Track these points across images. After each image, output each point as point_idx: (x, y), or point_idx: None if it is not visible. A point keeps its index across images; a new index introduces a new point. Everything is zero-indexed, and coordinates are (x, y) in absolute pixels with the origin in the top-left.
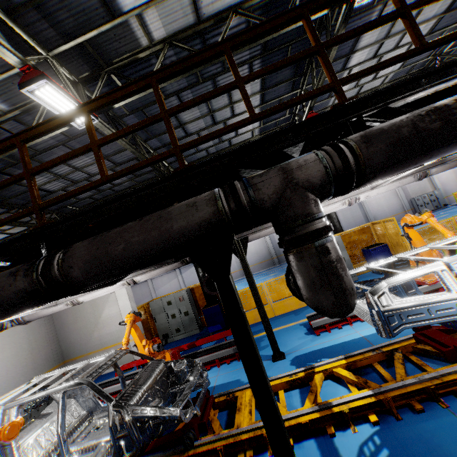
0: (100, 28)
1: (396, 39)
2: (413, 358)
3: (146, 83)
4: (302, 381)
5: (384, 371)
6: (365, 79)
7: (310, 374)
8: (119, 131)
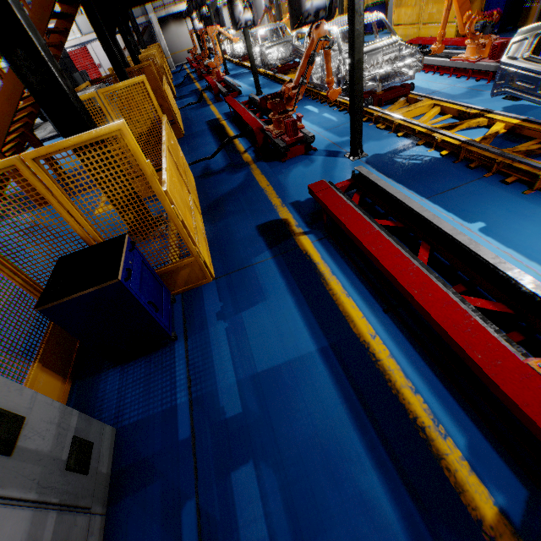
0: None
1: None
2: None
3: None
4: None
5: None
6: None
7: None
8: None
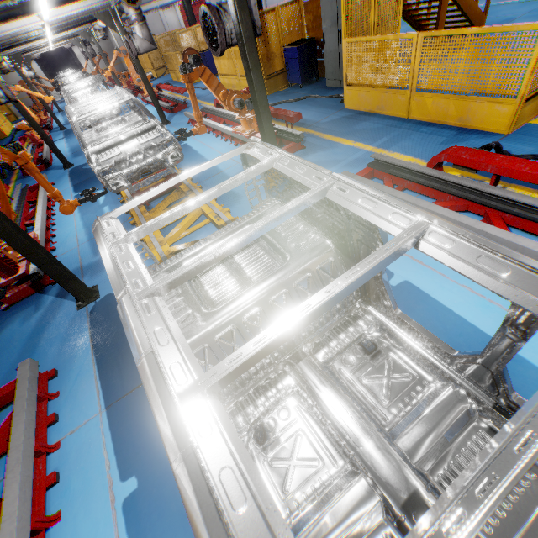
0: None
1: None
2: None
3: None
4: None
5: None
6: None
7: None
8: None
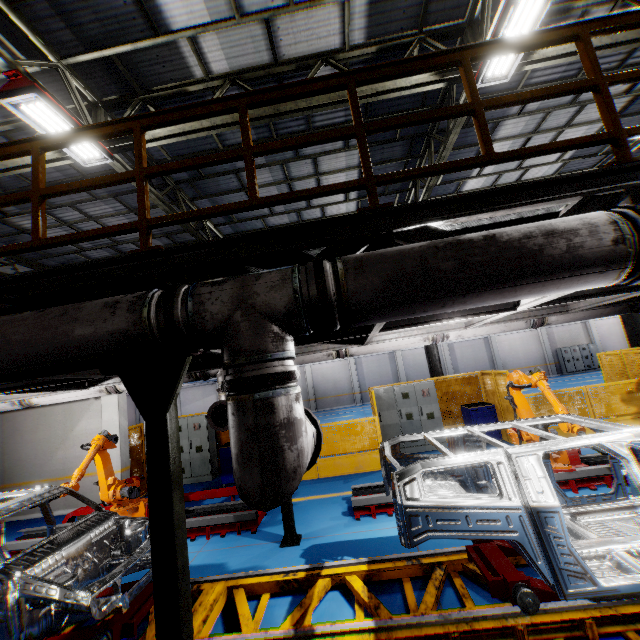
0: (136, 44)
1: (549, 137)
2: (458, 583)
3: (127, 128)
4: (299, 585)
5: (412, 594)
6: (506, 179)
7: (314, 577)
8: (75, 182)
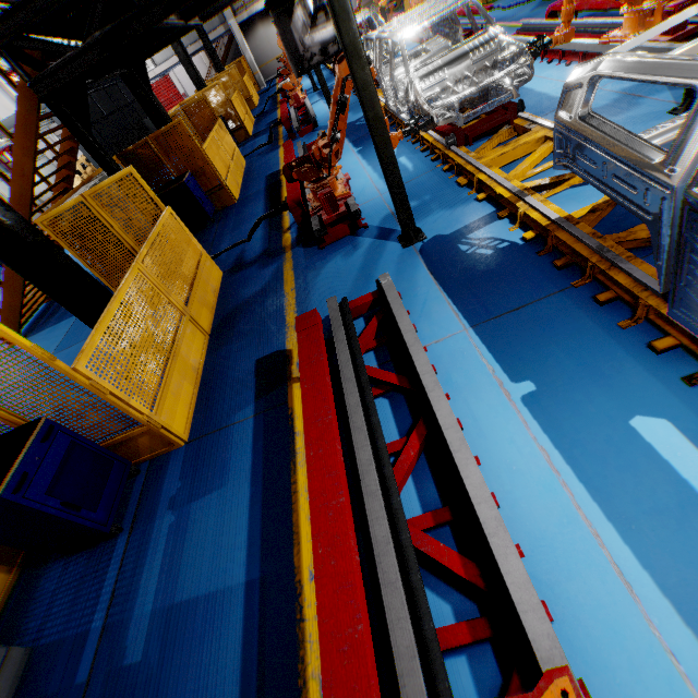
0: None
1: None
2: None
3: None
4: None
5: None
6: None
7: None
8: None
